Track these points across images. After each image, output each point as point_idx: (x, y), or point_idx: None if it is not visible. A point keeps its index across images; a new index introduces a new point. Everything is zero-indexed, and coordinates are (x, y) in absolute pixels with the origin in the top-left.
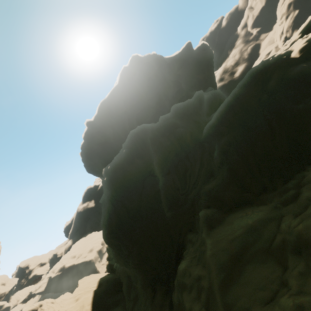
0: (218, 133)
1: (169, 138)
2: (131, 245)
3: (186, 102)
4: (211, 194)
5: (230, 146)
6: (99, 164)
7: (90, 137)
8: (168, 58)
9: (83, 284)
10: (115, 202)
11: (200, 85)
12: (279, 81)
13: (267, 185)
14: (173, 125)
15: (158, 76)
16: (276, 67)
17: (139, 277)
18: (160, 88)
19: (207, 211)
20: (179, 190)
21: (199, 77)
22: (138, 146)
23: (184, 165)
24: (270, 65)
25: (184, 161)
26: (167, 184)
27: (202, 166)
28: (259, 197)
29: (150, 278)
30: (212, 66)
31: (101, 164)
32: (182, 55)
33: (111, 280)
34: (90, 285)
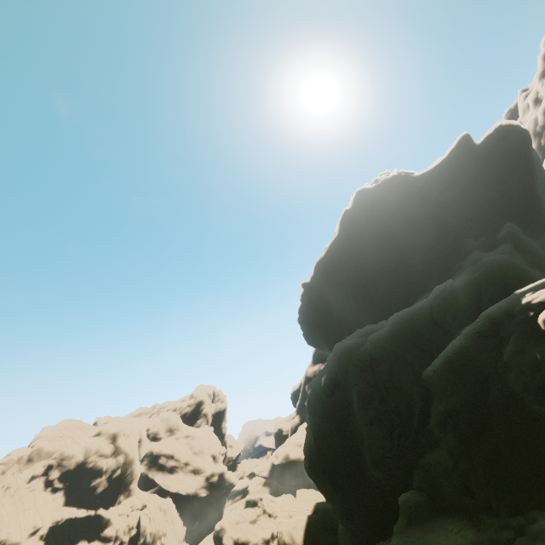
0: (440, 388)
1: (374, 375)
2: (333, 491)
3: (416, 307)
4: (428, 472)
5: (450, 418)
6: (320, 337)
7: (307, 301)
8: (421, 176)
9: (300, 497)
10: (316, 434)
11: (494, 211)
12: (508, 359)
13: (491, 503)
14: (382, 355)
15: (397, 220)
16: (519, 326)
17: (344, 532)
18: (401, 238)
19: (412, 496)
20: (384, 450)
21: (491, 194)
22: (339, 375)
23: (389, 421)
24: (515, 313)
25: (390, 415)
26: (371, 436)
27: (425, 422)
28: (479, 513)
29: (356, 540)
30: (526, 164)
31: (322, 339)
32: (449, 164)
33: (329, 512)
34: (305, 505)
